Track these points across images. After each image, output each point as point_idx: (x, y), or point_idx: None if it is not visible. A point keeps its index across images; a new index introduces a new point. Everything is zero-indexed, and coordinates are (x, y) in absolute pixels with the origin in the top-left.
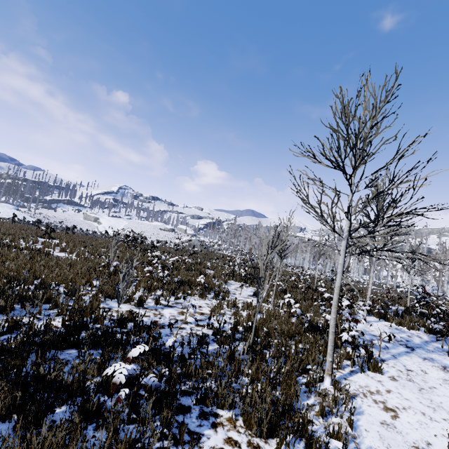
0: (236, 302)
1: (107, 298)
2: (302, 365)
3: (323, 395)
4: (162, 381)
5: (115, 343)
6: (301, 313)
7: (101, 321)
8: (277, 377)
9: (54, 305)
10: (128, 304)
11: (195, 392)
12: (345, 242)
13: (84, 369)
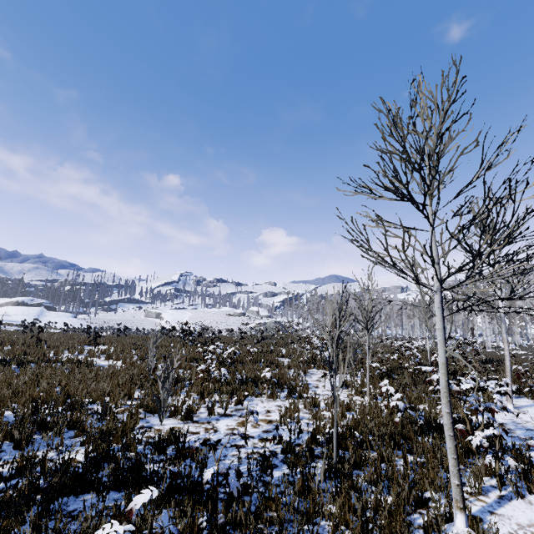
0: (316, 400)
1: (149, 413)
2: (412, 495)
3: None
4: None
5: (143, 480)
6: (405, 408)
7: (134, 447)
8: (377, 516)
9: (80, 431)
10: (174, 419)
11: None
12: (438, 296)
13: (86, 528)
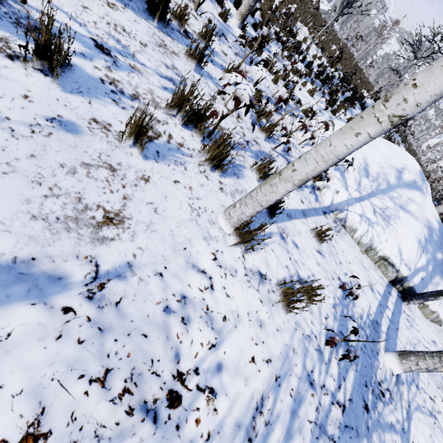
0: None
1: None
2: None
3: None
4: None
5: None
6: None
7: None
8: None
9: None
10: None
11: None
12: None
13: None
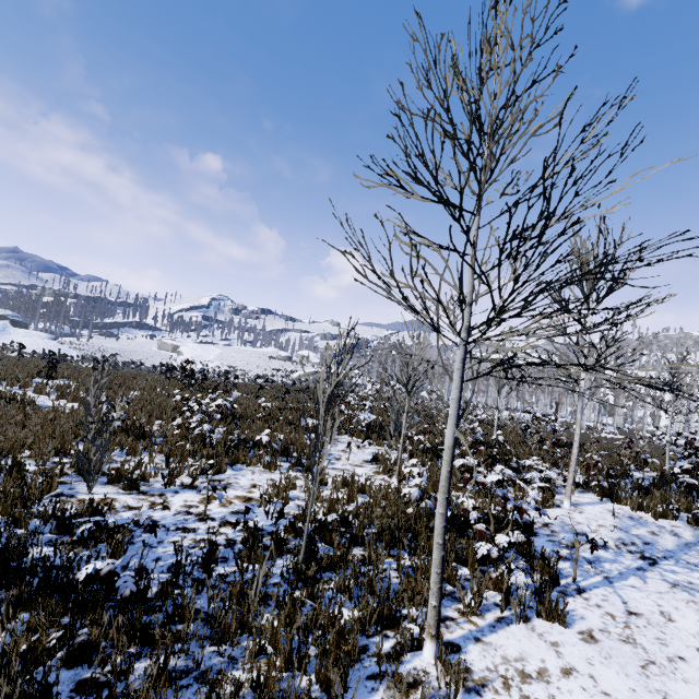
0: (323, 476)
1: (81, 476)
2: (377, 614)
3: (408, 685)
4: (57, 656)
5: (6, 571)
6: (420, 497)
7: (25, 523)
8: (328, 636)
9: None
10: (114, 487)
11: (112, 684)
12: (461, 353)
13: None
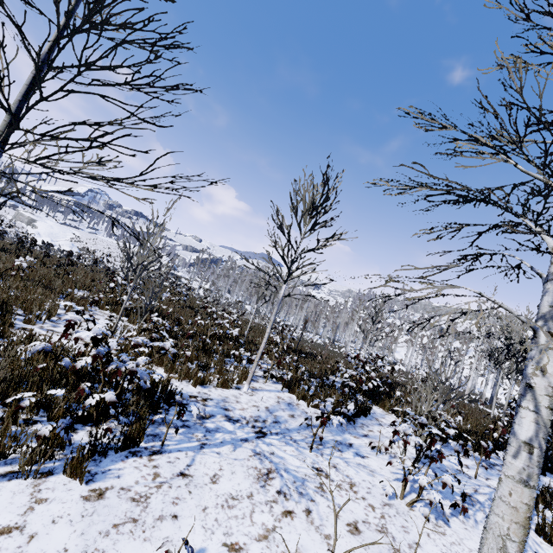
0: (6, 329)
1: None
2: None
3: None
4: None
5: None
6: (47, 352)
7: None
8: None
9: None
10: None
11: None
12: None
13: None
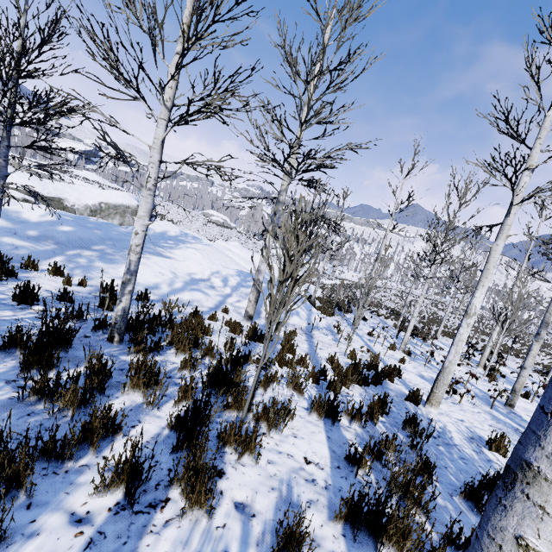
0: None
1: None
2: None
3: None
4: None
5: None
6: None
7: None
8: None
9: None
10: None
11: None
12: None
13: None
